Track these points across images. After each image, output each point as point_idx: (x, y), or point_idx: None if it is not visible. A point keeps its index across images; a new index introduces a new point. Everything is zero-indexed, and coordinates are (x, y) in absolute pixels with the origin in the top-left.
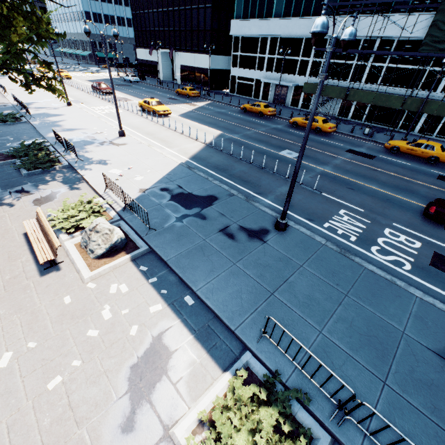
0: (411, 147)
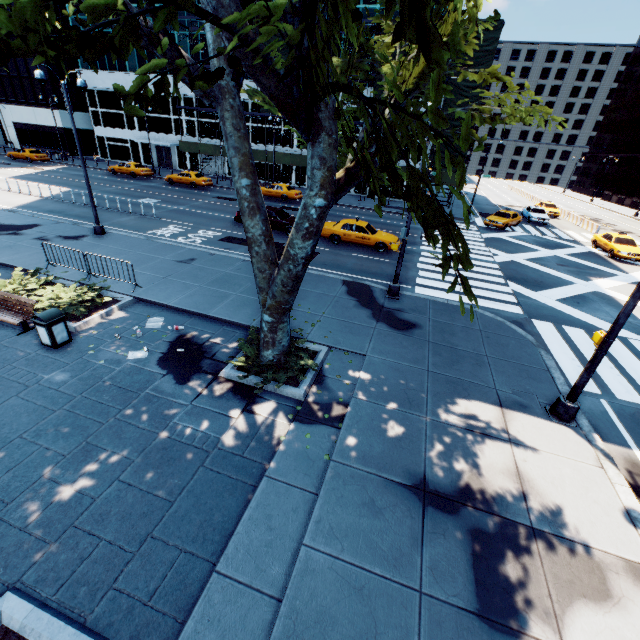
0: (268, 190)
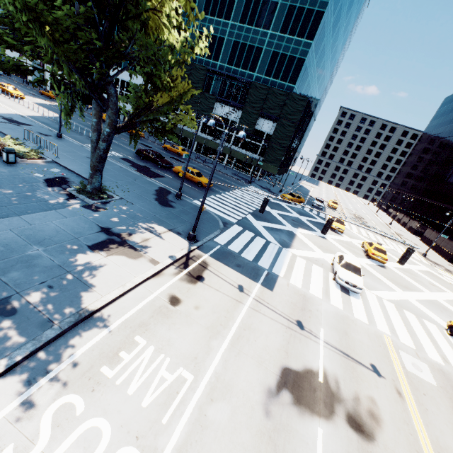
0: (171, 148)
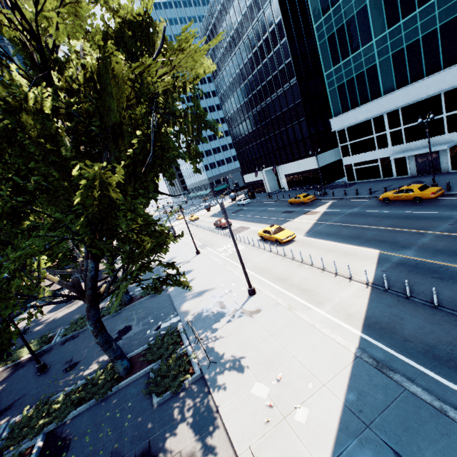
0: None
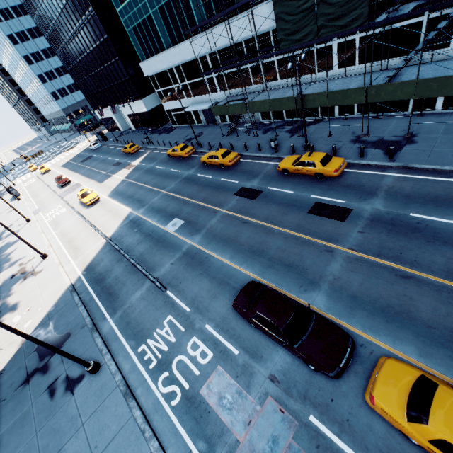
0: (296, 167)
